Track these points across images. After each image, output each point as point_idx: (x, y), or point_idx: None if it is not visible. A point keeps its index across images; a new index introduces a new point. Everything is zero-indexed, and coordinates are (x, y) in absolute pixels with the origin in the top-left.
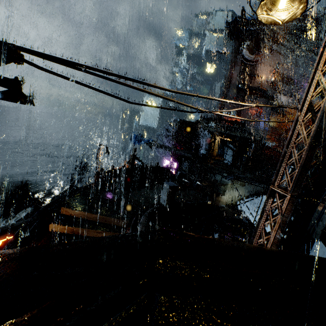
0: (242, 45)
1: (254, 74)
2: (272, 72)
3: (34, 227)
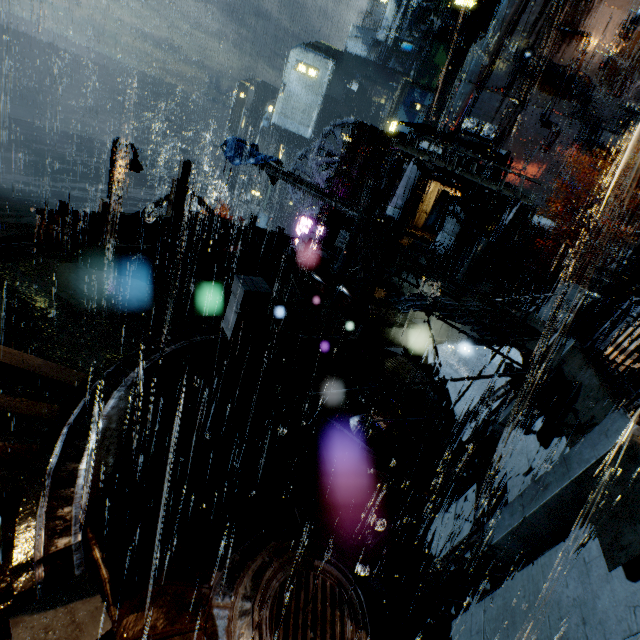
0: None
1: (576, 26)
2: (622, 28)
3: None
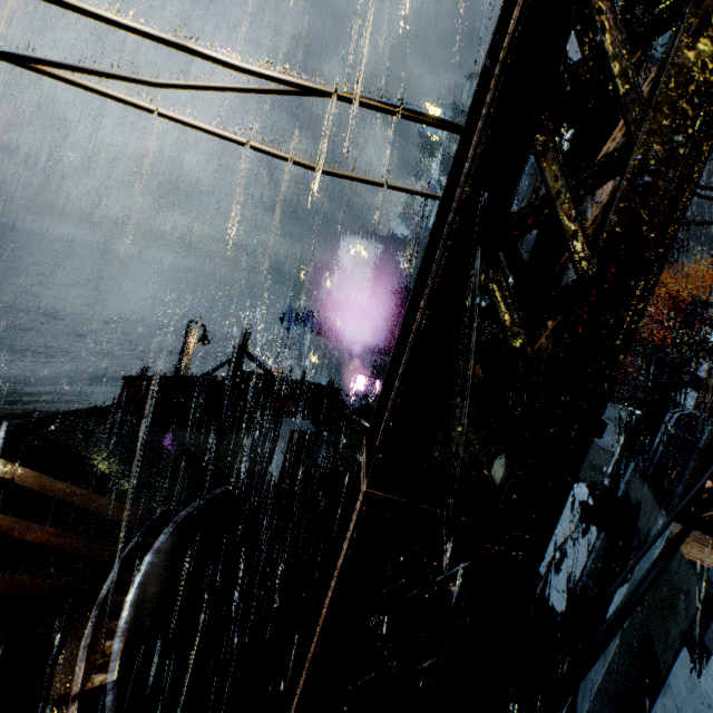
0: (562, 134)
1: None
2: None
3: None
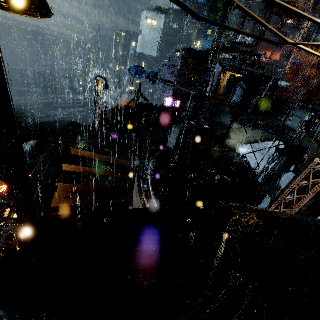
0: None
1: None
2: None
3: (49, 167)
